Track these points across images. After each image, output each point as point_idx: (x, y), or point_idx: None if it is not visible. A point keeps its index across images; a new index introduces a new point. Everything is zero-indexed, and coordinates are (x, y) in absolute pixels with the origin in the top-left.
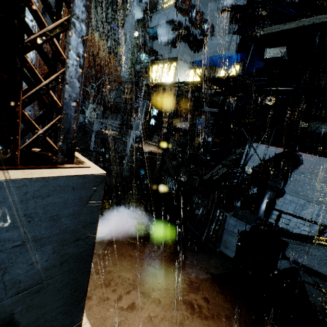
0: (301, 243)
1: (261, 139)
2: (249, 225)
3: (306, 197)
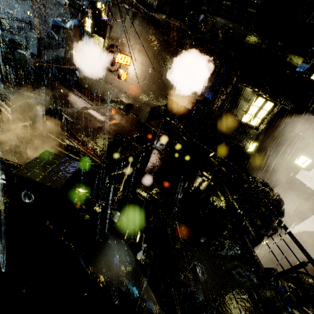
0: None
1: None
2: None
3: None
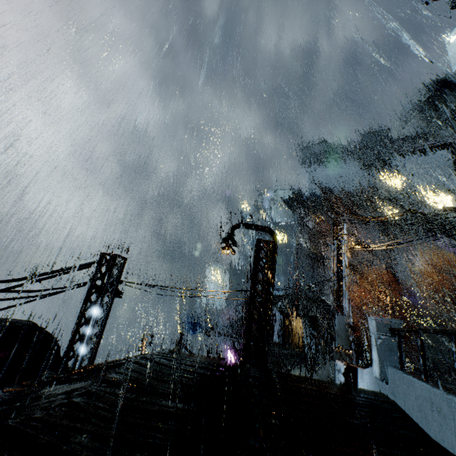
0: None
1: None
2: None
3: None
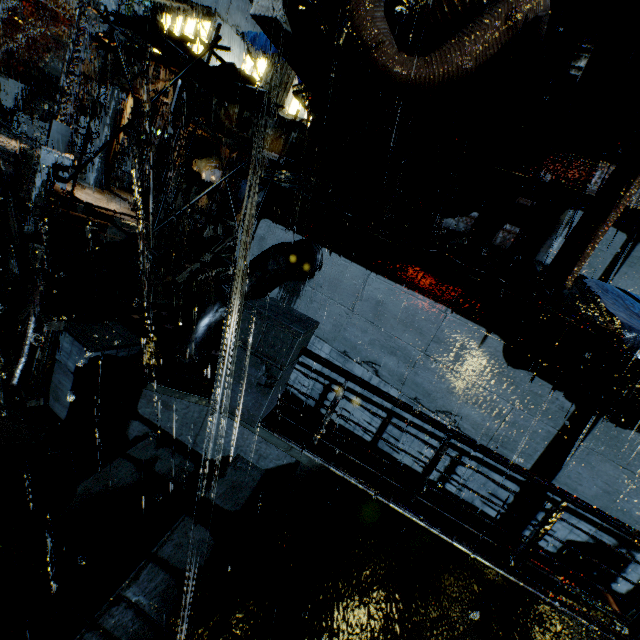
0: (171, 390)
1: (206, 190)
2: (89, 352)
3: (318, 330)
